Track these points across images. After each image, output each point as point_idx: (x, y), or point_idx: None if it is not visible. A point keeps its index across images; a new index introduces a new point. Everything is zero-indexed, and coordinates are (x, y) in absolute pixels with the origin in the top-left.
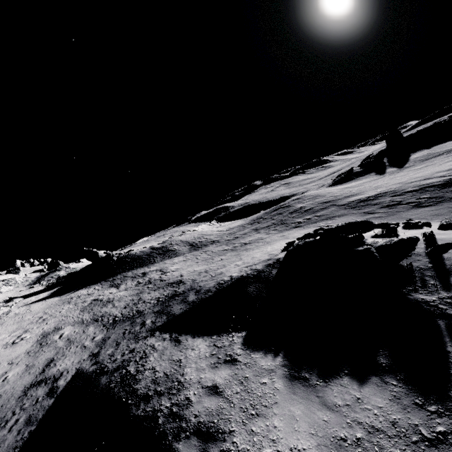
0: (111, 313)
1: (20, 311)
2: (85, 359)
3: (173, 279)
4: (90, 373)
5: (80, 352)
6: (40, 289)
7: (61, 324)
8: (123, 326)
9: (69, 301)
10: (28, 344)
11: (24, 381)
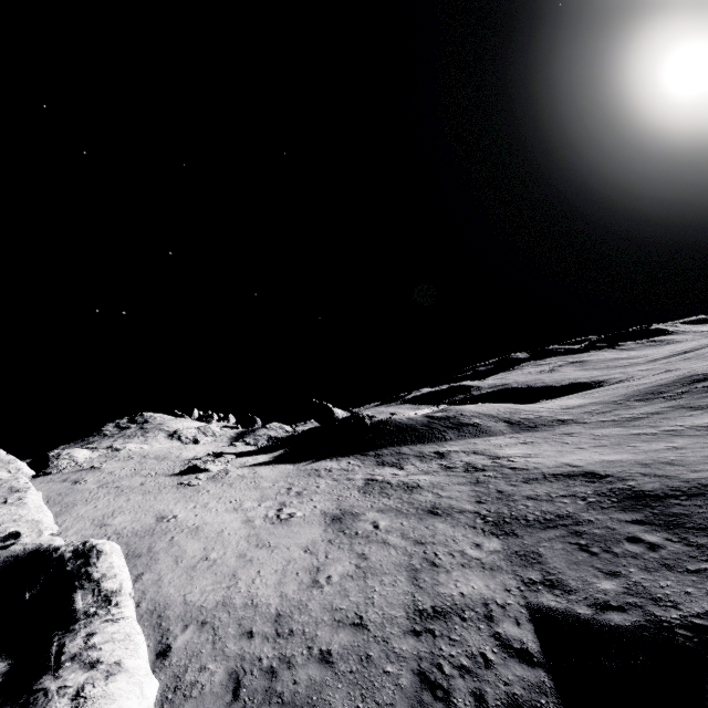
0: (456, 507)
1: (245, 473)
2: (521, 587)
3: (552, 468)
4: (643, 630)
5: (479, 567)
6: (250, 449)
7: (347, 506)
8: (553, 536)
9: (317, 473)
10: (314, 526)
11: (387, 596)
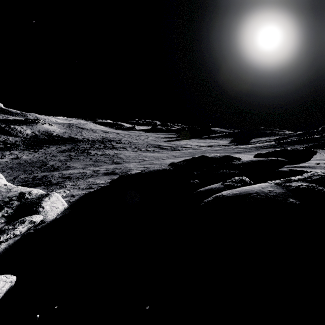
0: None
1: None
2: None
3: None
4: None
5: None
6: None
7: None
8: None
9: None
10: None
11: None
